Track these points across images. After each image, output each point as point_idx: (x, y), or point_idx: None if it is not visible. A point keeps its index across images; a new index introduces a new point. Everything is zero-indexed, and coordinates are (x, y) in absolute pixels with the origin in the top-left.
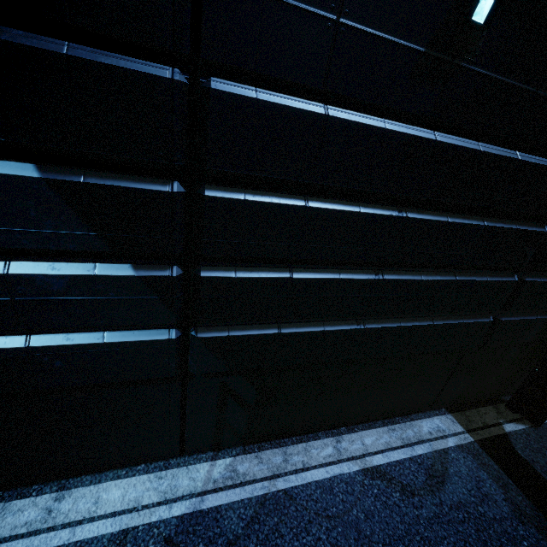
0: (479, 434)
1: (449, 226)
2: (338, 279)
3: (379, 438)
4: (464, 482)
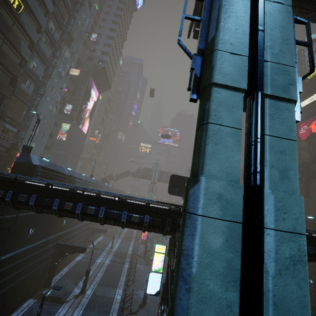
0: (38, 297)
1: (29, 257)
2: (12, 276)
3: (15, 314)
4: (36, 307)
